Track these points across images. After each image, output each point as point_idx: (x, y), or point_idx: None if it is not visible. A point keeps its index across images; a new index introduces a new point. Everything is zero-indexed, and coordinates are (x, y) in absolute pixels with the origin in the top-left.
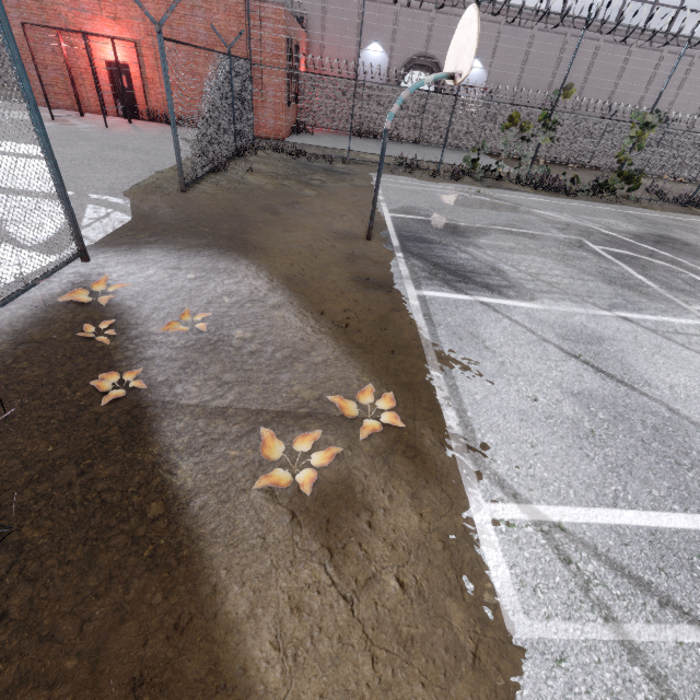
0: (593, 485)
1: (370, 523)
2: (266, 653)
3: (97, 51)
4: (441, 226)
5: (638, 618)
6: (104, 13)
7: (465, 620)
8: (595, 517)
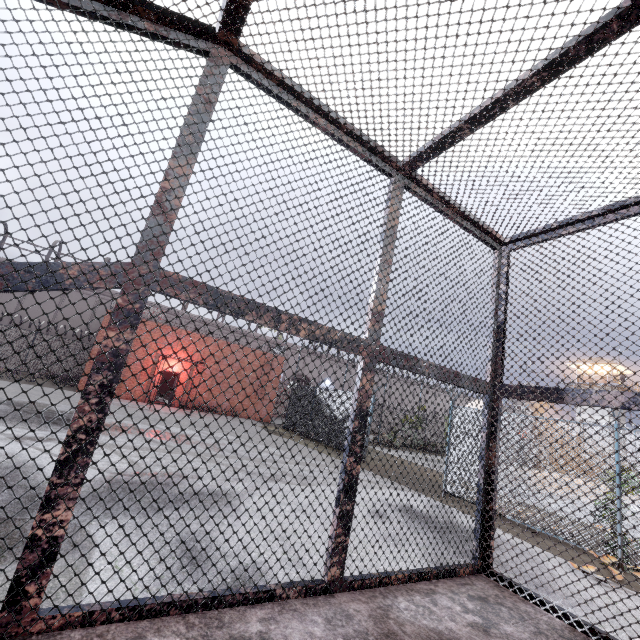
0: None
1: None
2: None
3: (161, 364)
4: None
5: None
6: (179, 347)
7: None
8: None
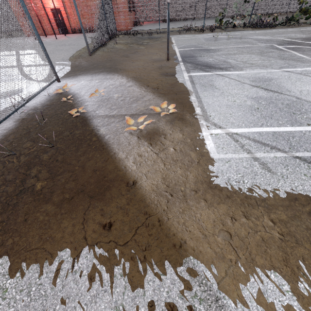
0: (253, 122)
1: (164, 137)
2: (131, 164)
3: (46, 5)
4: (201, 50)
5: (260, 152)
6: None
7: (196, 155)
8: (251, 130)
